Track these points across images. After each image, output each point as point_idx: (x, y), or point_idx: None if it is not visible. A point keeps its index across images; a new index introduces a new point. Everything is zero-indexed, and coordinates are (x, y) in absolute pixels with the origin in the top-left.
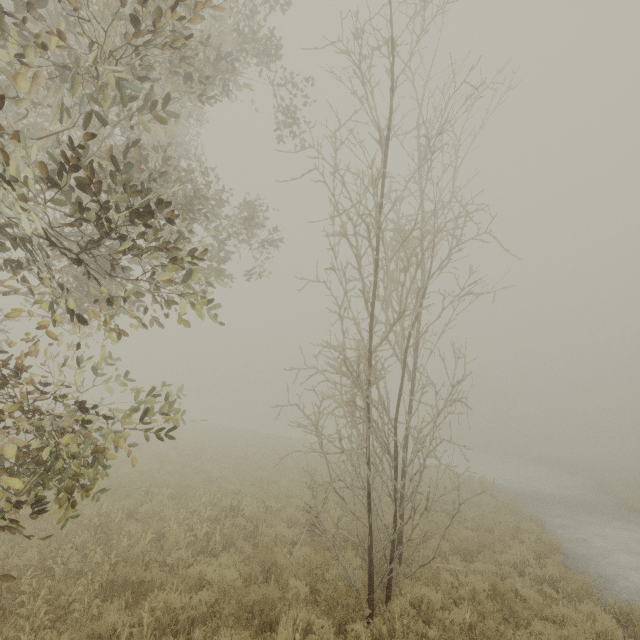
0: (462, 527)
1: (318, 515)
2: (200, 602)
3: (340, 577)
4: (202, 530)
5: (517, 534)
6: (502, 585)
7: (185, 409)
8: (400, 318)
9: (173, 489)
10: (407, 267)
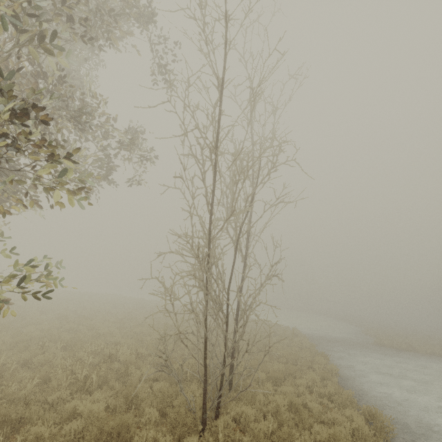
0: (276, 362)
1: (167, 359)
2: (70, 431)
3: (184, 403)
4: (82, 374)
5: (312, 365)
6: (296, 401)
7: (60, 281)
8: (231, 216)
9: (66, 343)
10: (238, 180)
